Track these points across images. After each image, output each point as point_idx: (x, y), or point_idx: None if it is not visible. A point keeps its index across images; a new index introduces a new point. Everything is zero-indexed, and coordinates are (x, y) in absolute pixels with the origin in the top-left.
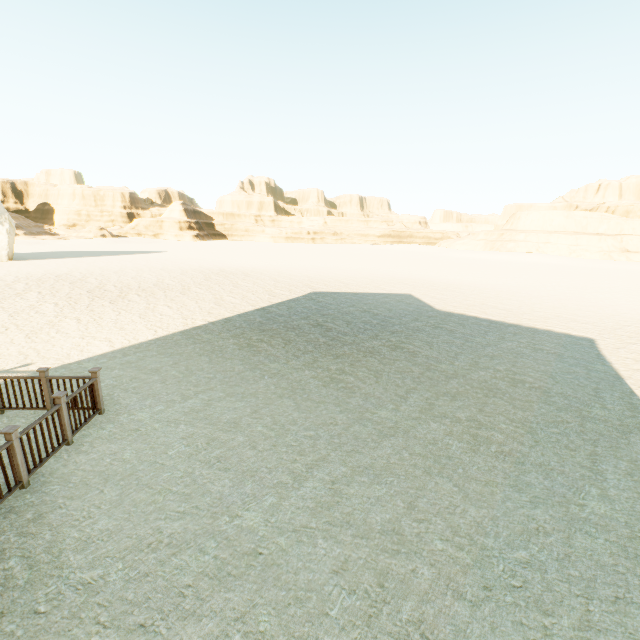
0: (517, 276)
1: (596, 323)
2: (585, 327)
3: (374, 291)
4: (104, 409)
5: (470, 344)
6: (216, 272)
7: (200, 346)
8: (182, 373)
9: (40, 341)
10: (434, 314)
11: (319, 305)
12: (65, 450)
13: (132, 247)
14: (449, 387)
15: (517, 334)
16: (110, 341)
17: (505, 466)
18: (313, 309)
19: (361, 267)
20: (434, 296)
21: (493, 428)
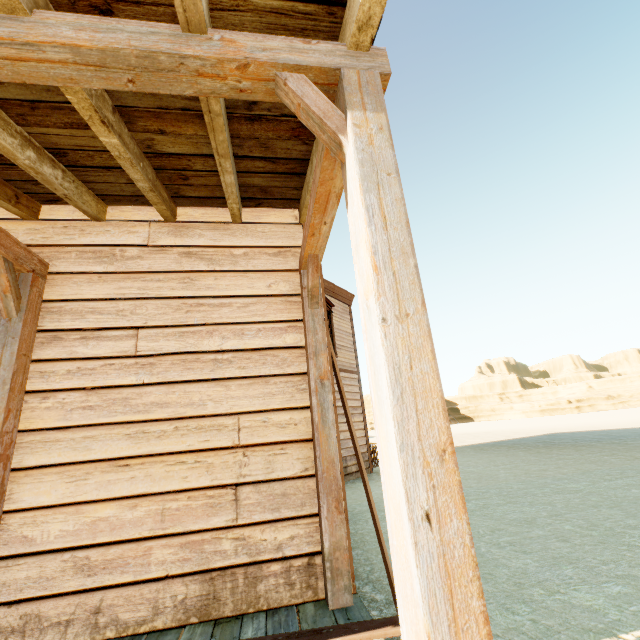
0: None
1: None
2: None
3: (629, 427)
4: None
5: None
6: (461, 434)
7: None
8: None
9: None
10: None
11: (552, 436)
12: None
13: None
14: None
15: None
16: None
17: None
18: (544, 438)
19: (632, 418)
20: None
21: None
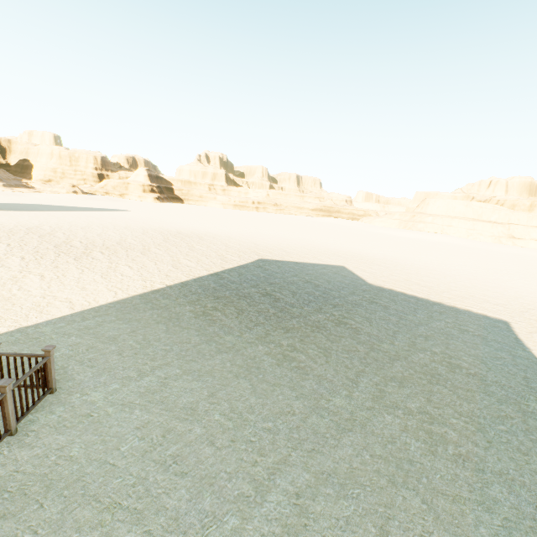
0: (429, 254)
1: (505, 305)
2: (497, 308)
3: (313, 261)
4: (56, 387)
5: (404, 322)
6: (174, 234)
7: (158, 312)
8: (139, 343)
9: (0, 298)
10: (367, 288)
11: (266, 273)
12: (6, 442)
13: (100, 204)
14: (394, 371)
15: (442, 313)
16: (70, 302)
17: (467, 474)
18: (261, 277)
19: (299, 237)
20: (364, 269)
21: (445, 423)
